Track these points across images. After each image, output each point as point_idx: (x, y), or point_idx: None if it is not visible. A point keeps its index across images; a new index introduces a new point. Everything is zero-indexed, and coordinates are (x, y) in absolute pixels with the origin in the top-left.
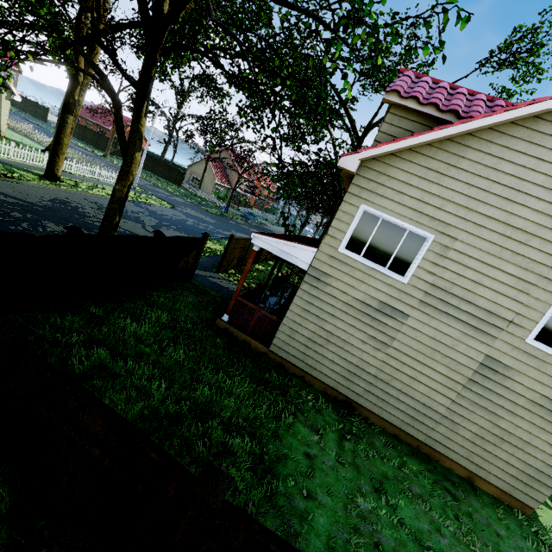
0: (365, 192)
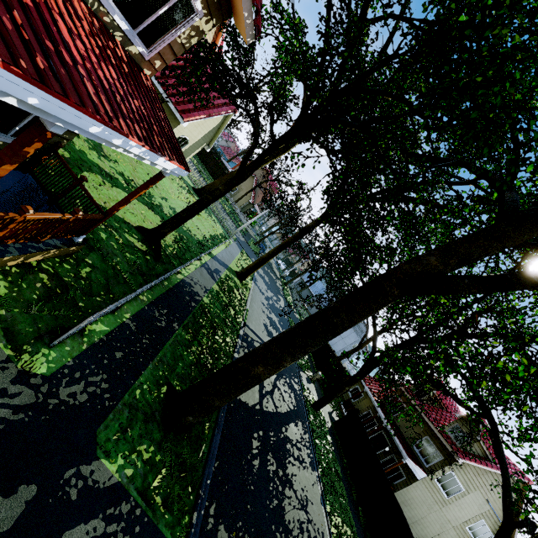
0: (455, 467)
